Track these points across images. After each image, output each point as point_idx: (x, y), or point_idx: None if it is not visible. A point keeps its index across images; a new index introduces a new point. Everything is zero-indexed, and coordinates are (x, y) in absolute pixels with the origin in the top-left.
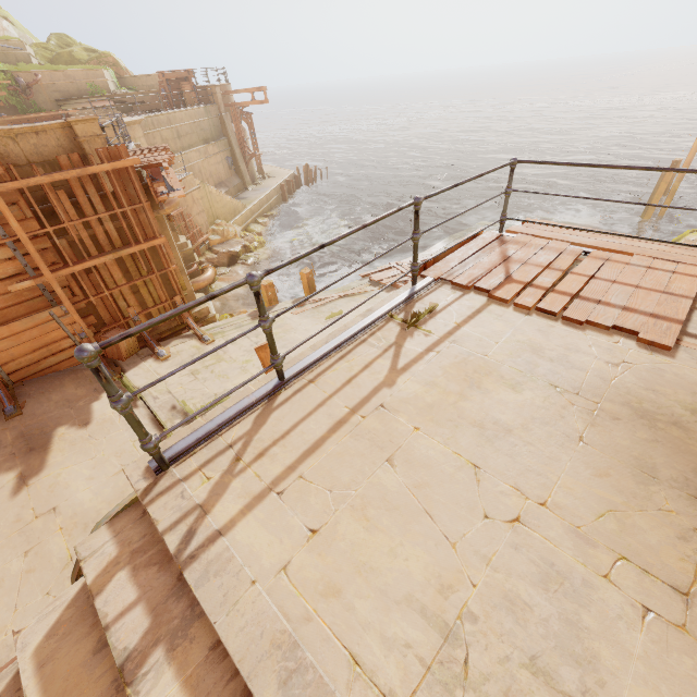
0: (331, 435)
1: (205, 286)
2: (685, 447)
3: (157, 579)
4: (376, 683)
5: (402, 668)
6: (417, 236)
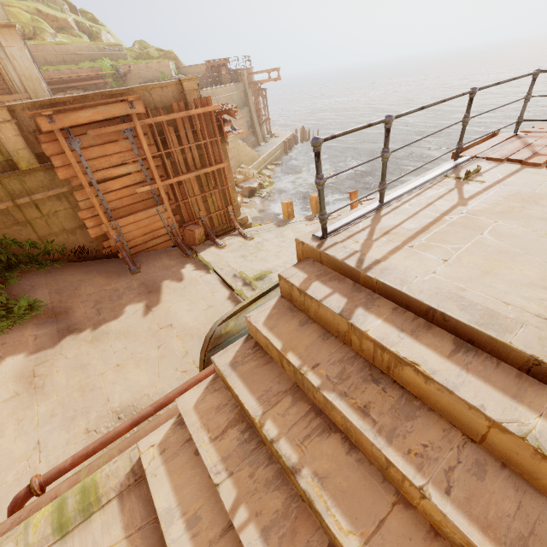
0: (432, 225)
1: None
2: None
3: (340, 285)
4: (527, 311)
5: (542, 307)
6: (468, 119)
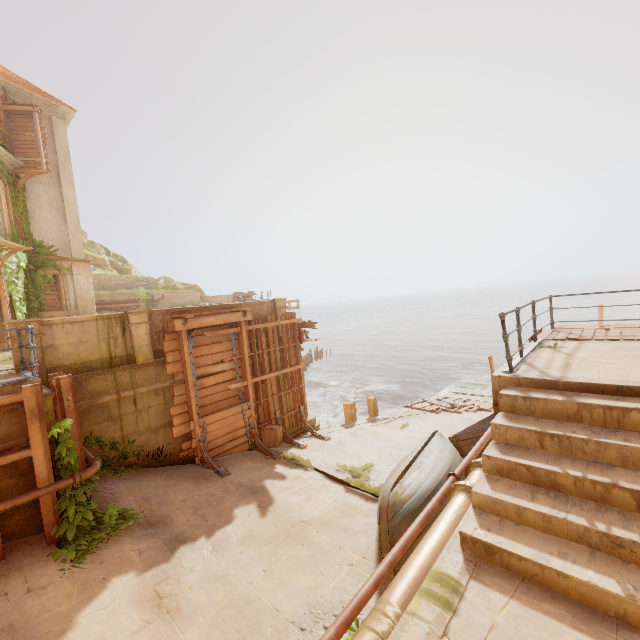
0: (568, 363)
1: None
2: None
3: (548, 392)
4: None
5: None
6: (535, 316)
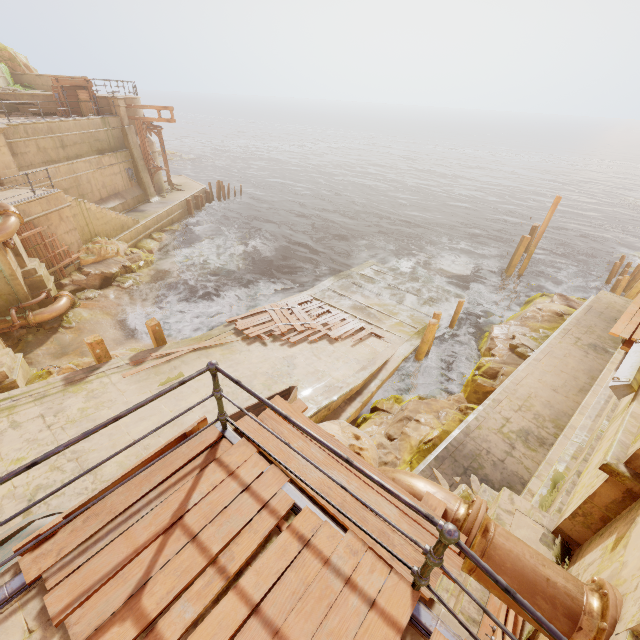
0: None
1: (57, 316)
2: None
3: None
4: None
5: None
6: None
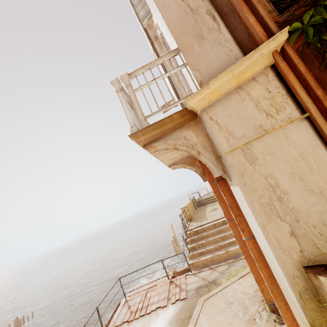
0: None
1: None
2: (172, 326)
3: None
4: None
5: None
6: (100, 318)
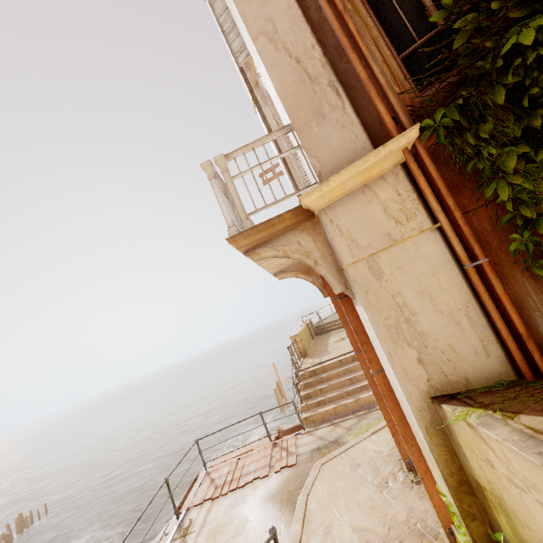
0: None
1: None
2: (276, 500)
3: None
4: None
5: None
6: (172, 494)
